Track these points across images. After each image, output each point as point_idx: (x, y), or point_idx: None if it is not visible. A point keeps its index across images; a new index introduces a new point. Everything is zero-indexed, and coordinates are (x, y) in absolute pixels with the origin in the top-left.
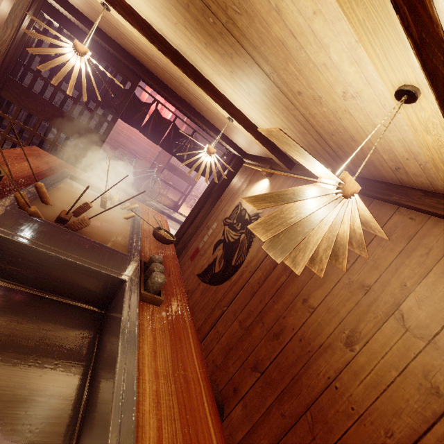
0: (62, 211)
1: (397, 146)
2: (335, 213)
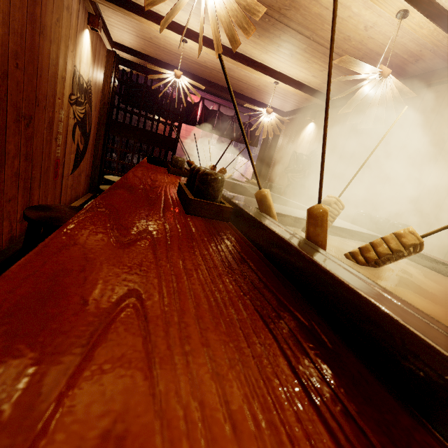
0: (211, 168)
1: (410, 45)
2: (381, 88)
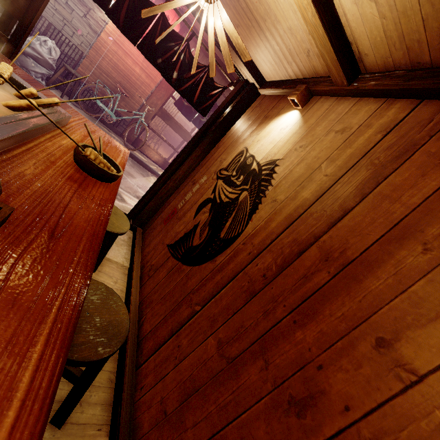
0: None
1: None
2: None
